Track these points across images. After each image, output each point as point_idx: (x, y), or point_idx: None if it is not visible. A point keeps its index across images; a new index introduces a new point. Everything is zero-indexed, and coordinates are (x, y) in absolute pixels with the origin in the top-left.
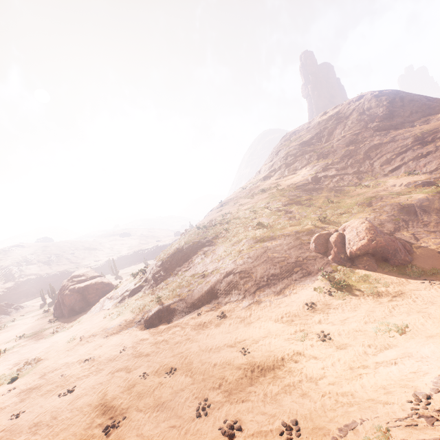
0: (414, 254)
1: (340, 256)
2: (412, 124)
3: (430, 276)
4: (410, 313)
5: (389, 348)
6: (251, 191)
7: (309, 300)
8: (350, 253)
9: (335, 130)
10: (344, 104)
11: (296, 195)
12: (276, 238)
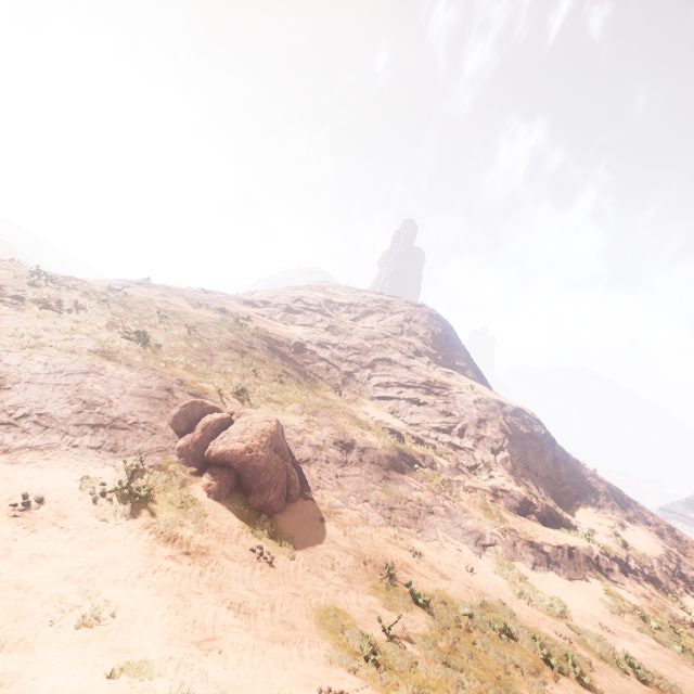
0: (294, 505)
1: (195, 450)
2: (437, 367)
3: (273, 545)
4: (165, 590)
5: (7, 649)
6: (209, 301)
7: (44, 490)
8: (210, 453)
9: (371, 316)
10: (402, 299)
11: (252, 344)
12: (135, 368)
